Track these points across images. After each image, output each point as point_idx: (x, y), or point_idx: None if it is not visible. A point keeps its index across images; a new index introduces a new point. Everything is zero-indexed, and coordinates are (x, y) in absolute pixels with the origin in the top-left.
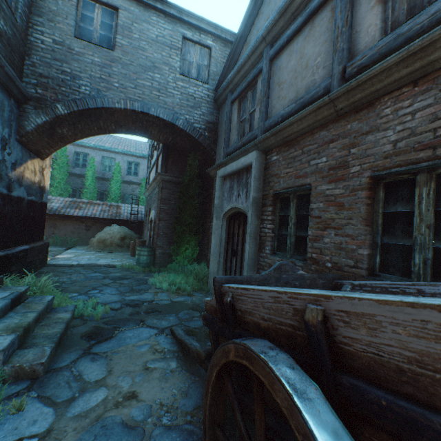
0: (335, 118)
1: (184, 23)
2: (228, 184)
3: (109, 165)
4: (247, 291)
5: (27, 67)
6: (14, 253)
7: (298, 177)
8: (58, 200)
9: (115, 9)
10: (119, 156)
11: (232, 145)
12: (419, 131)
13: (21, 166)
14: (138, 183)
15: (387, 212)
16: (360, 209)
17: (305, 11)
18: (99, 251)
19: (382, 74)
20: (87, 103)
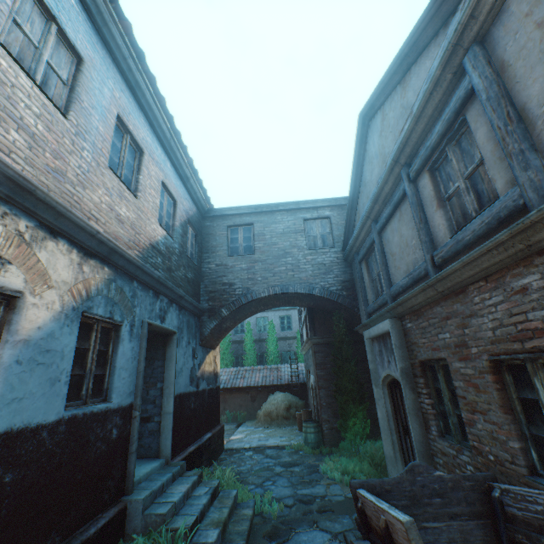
0: (442, 297)
1: (302, 209)
2: (376, 346)
3: (263, 325)
4: (365, 499)
5: (202, 289)
6: (203, 443)
7: (433, 349)
8: (225, 372)
9: (251, 225)
10: (271, 313)
11: (370, 305)
12: (504, 323)
13: (202, 363)
14: (293, 337)
15: (520, 398)
16: (492, 393)
17: (391, 202)
18: (267, 426)
19: (457, 272)
20: (241, 300)
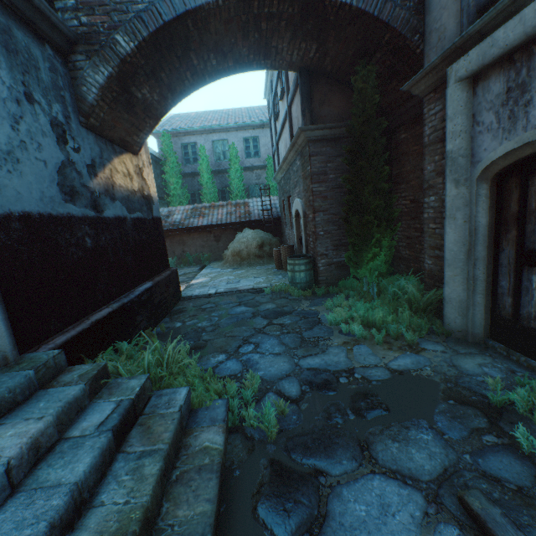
0: None
1: None
2: (497, 85)
3: (223, 151)
4: None
5: None
6: (132, 299)
7: None
8: (179, 211)
9: None
10: (231, 135)
11: None
12: None
13: (103, 168)
14: (261, 167)
15: None
16: None
17: None
18: (236, 266)
19: None
20: (158, 12)
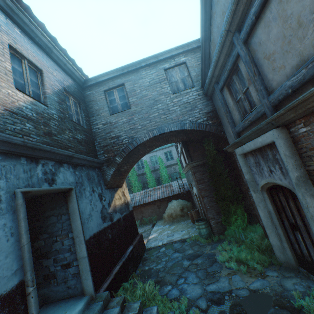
0: None
1: (161, 61)
2: (251, 159)
3: (155, 160)
4: None
5: (97, 146)
6: (126, 258)
7: None
8: (138, 194)
9: (122, 85)
10: (158, 152)
11: (238, 125)
12: None
13: (112, 201)
14: (175, 164)
15: None
16: None
17: None
18: (171, 223)
19: None
20: (129, 148)
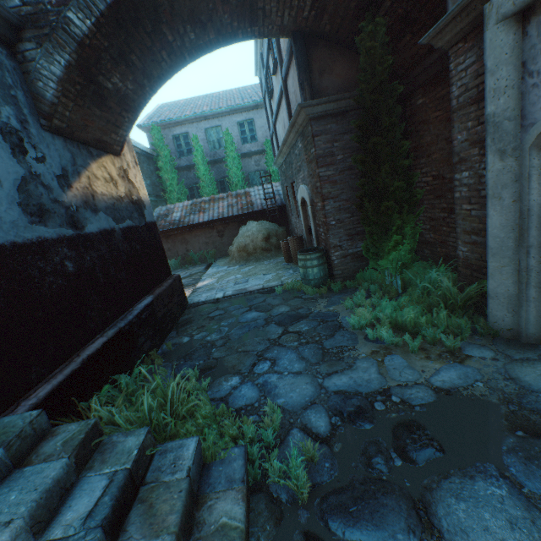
0: None
1: None
2: None
3: (217, 139)
4: None
5: None
6: (131, 321)
7: None
8: (178, 208)
9: None
10: (224, 120)
11: None
12: None
13: (78, 177)
14: (260, 152)
15: None
16: None
17: None
18: (243, 263)
19: None
20: None
